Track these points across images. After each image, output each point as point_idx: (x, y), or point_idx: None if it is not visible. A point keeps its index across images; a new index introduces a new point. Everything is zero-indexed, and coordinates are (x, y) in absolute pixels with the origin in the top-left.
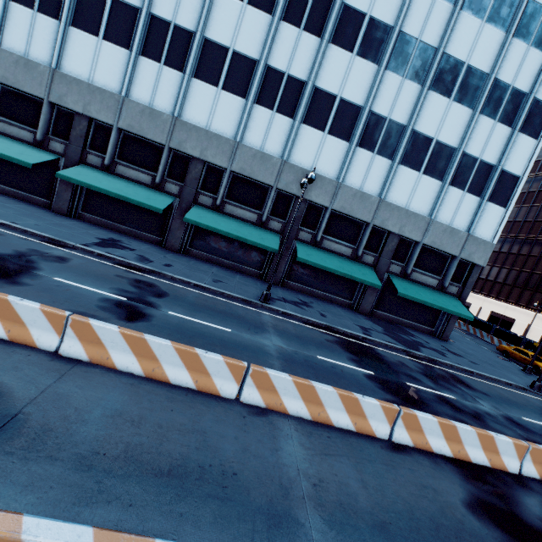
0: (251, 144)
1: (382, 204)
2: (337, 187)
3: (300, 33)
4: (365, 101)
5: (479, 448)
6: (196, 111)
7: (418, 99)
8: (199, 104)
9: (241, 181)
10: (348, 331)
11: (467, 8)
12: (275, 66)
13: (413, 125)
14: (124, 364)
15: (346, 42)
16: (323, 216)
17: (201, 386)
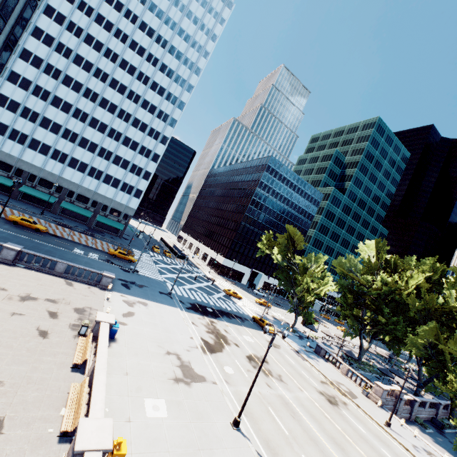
0: (48, 169)
1: (96, 193)
2: (79, 186)
3: (67, 142)
4: (90, 163)
5: (62, 229)
6: (28, 157)
7: (108, 165)
8: (29, 155)
9: (44, 180)
10: (67, 224)
11: (123, 144)
12: (58, 149)
13: (107, 172)
14: (1, 210)
15: (83, 146)
16: (75, 194)
17: (13, 214)
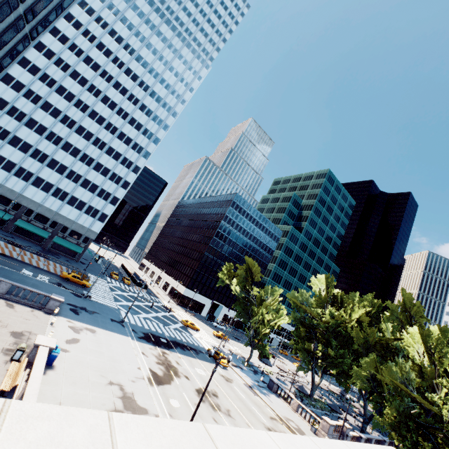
0: (8, 186)
1: (57, 214)
2: (40, 205)
3: (35, 161)
4: (56, 184)
5: (12, 248)
6: None
7: (75, 187)
8: None
9: (2, 196)
10: (19, 243)
11: (94, 169)
12: (24, 167)
13: (73, 194)
14: None
15: (52, 167)
16: (34, 213)
17: None
